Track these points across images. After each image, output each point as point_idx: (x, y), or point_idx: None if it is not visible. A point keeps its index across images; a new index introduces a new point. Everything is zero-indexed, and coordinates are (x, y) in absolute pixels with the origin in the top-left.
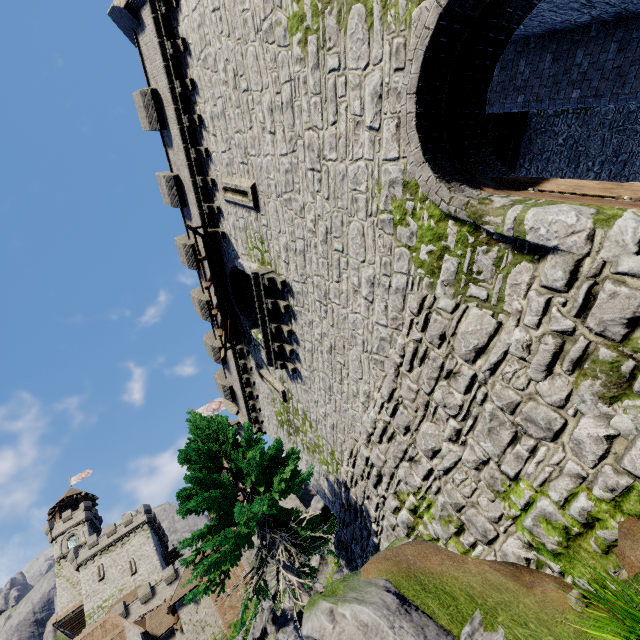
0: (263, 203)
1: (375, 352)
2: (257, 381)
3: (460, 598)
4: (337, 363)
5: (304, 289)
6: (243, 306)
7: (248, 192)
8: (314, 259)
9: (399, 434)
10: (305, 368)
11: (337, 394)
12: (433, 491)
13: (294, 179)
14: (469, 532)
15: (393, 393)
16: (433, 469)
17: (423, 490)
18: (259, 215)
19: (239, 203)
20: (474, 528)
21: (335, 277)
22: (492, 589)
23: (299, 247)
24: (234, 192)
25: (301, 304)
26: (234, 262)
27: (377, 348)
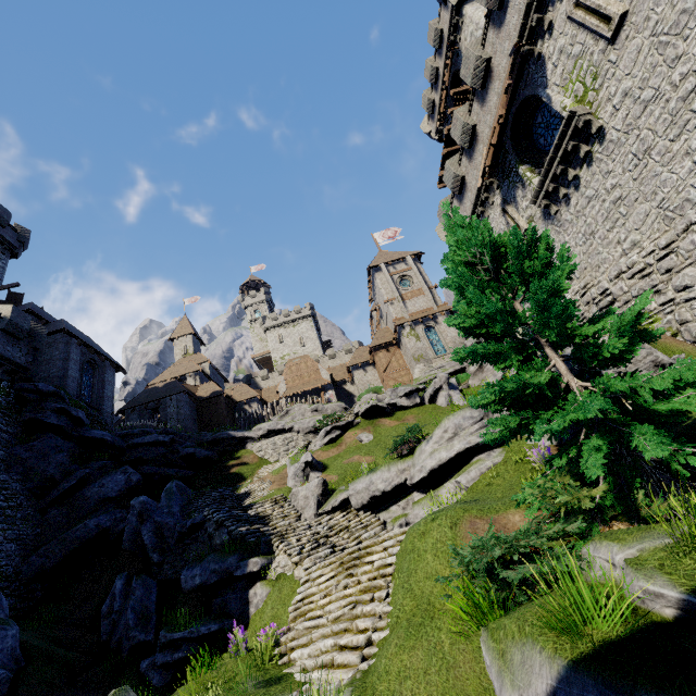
0: (625, 36)
1: (670, 210)
2: (492, 216)
3: (673, 349)
4: (617, 213)
5: (622, 139)
6: (515, 139)
7: (613, 19)
8: (656, 113)
9: (656, 274)
10: (571, 212)
11: (597, 239)
12: (665, 312)
13: (688, 23)
14: (680, 337)
15: (671, 244)
16: (675, 299)
17: (654, 312)
18: (610, 48)
19: (590, 28)
20: (688, 334)
21: (671, 136)
22: (695, 350)
23: (644, 97)
24: (589, 11)
25: (607, 153)
26: (536, 91)
27: (675, 207)
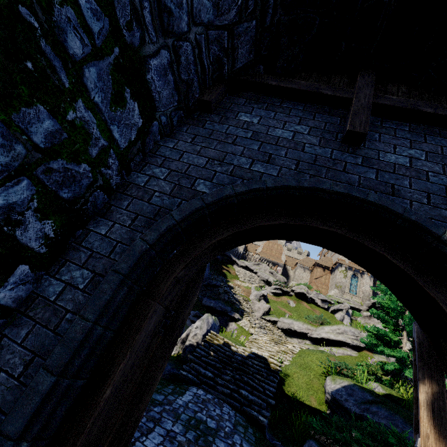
0: None
1: None
2: None
3: None
4: None
5: None
6: None
7: None
8: None
9: None
10: None
11: None
12: None
13: None
14: None
15: None
16: None
17: None
18: None
19: None
20: None
21: None
22: None
23: None
24: None
25: None
26: None
27: None
